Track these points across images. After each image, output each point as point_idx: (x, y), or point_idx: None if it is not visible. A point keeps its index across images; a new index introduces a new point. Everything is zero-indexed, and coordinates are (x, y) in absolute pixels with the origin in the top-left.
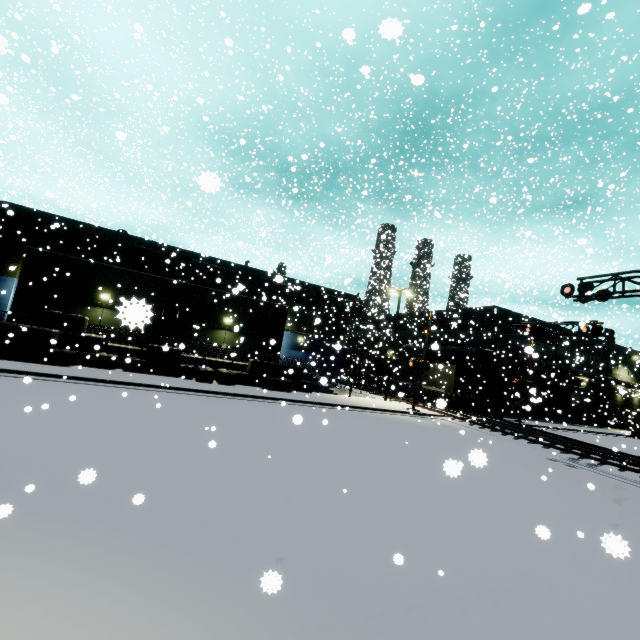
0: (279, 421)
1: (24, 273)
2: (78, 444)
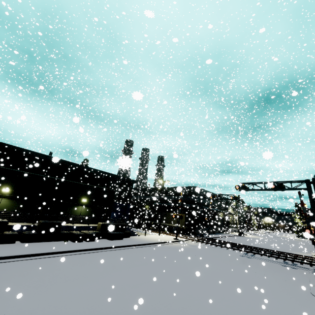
0: (147, 262)
1: None
2: None
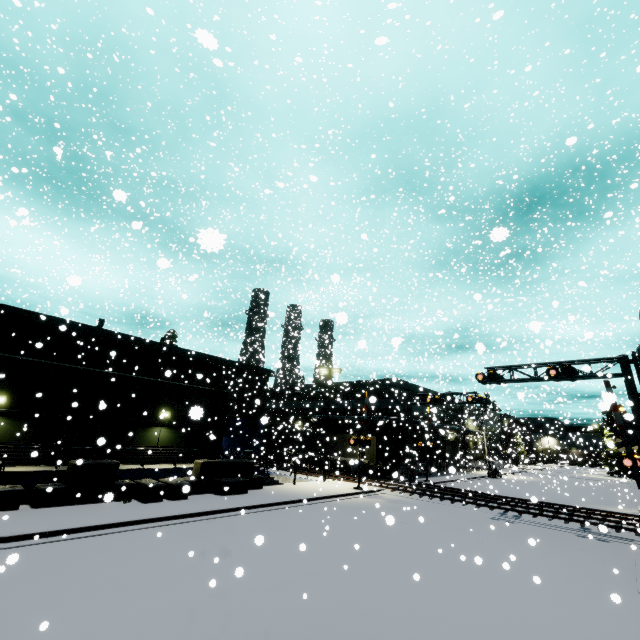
0: (296, 540)
1: None
2: None
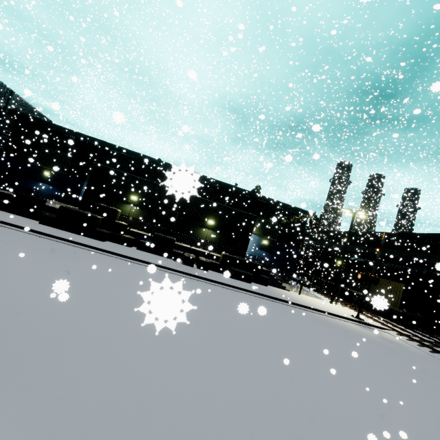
0: (233, 310)
1: (90, 179)
2: (59, 307)
